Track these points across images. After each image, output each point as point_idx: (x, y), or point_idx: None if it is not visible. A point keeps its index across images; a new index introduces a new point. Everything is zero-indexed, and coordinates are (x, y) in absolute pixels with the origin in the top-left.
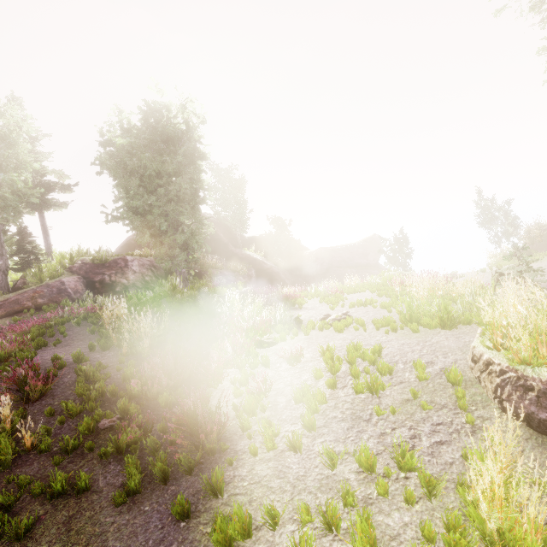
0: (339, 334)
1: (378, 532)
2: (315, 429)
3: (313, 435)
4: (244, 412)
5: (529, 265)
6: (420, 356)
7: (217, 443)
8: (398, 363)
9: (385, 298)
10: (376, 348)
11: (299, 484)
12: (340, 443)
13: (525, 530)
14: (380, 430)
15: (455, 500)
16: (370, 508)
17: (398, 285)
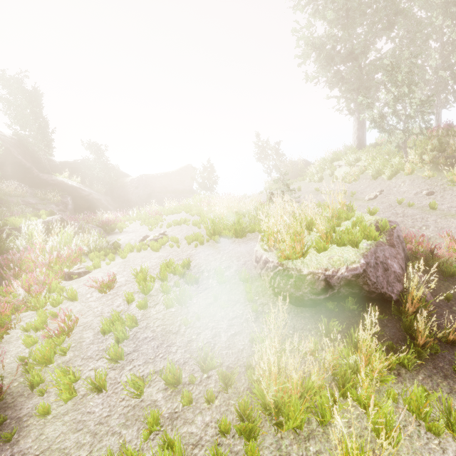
0: (156, 253)
1: (182, 447)
2: (124, 358)
3: (121, 365)
4: (35, 364)
5: None
6: (220, 263)
7: None
8: (204, 272)
9: (196, 217)
10: (186, 262)
11: (101, 428)
12: (150, 364)
13: (290, 391)
14: (188, 338)
15: (245, 382)
16: (176, 423)
17: (206, 206)
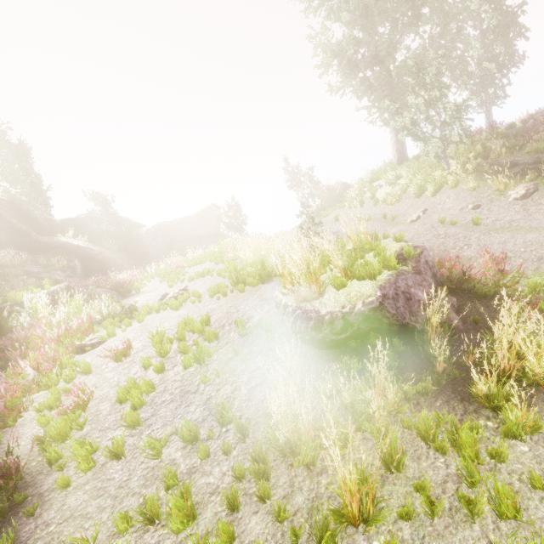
0: (176, 312)
1: (199, 496)
2: (142, 423)
3: (140, 431)
4: (52, 441)
5: (325, 218)
6: (243, 314)
7: (12, 497)
8: (225, 326)
9: (222, 265)
10: (204, 318)
11: (122, 492)
12: (168, 426)
13: (303, 431)
14: (207, 396)
15: (264, 430)
16: (194, 476)
17: (231, 251)
